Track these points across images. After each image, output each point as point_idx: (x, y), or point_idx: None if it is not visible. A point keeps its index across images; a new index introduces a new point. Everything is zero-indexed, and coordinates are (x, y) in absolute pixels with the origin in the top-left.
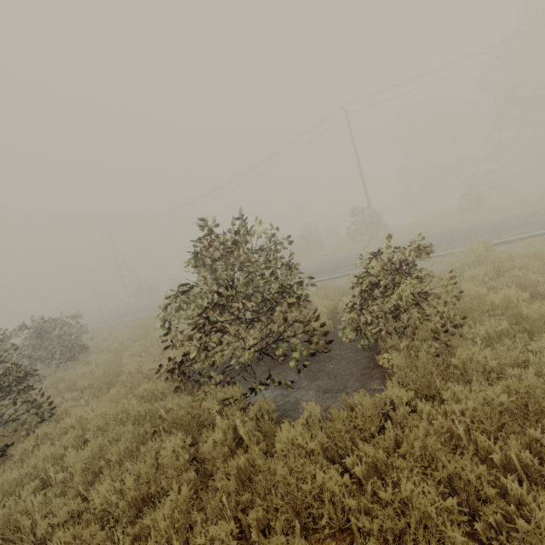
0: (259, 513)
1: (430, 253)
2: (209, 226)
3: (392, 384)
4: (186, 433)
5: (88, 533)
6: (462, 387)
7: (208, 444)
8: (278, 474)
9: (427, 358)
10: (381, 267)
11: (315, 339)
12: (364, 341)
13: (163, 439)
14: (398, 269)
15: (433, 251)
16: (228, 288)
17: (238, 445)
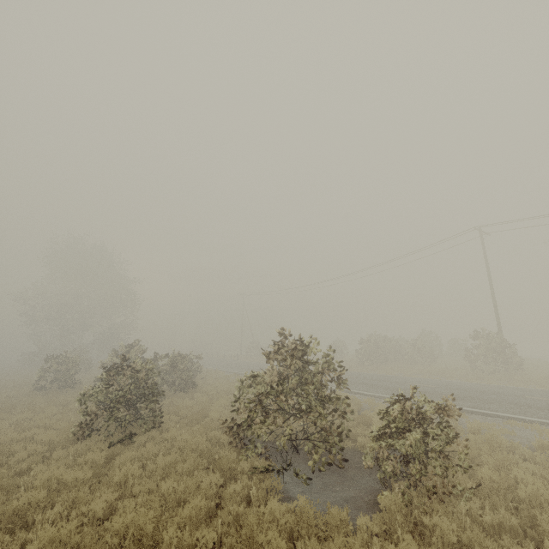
0: (233, 542)
1: (450, 416)
2: (286, 334)
3: (376, 519)
4: (222, 477)
5: (154, 499)
6: (415, 543)
7: (229, 489)
8: (250, 520)
9: (401, 506)
10: (402, 411)
11: (334, 450)
12: (379, 473)
13: (207, 471)
14: (414, 419)
15: (453, 415)
16: (279, 384)
17: (248, 504)
